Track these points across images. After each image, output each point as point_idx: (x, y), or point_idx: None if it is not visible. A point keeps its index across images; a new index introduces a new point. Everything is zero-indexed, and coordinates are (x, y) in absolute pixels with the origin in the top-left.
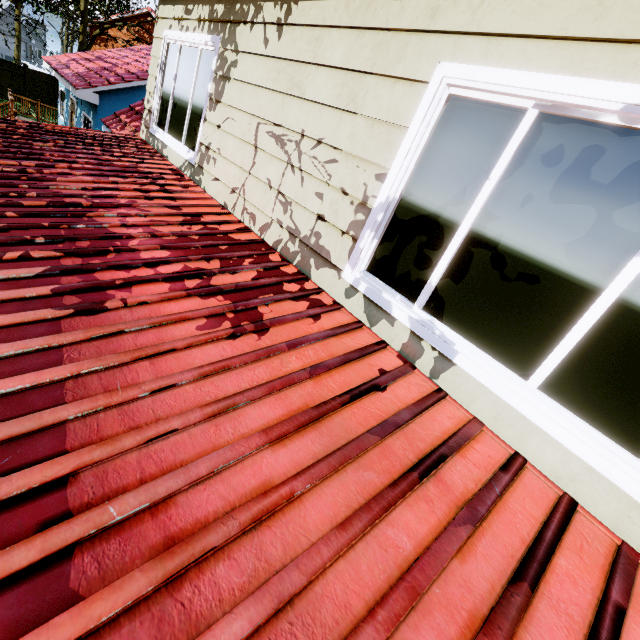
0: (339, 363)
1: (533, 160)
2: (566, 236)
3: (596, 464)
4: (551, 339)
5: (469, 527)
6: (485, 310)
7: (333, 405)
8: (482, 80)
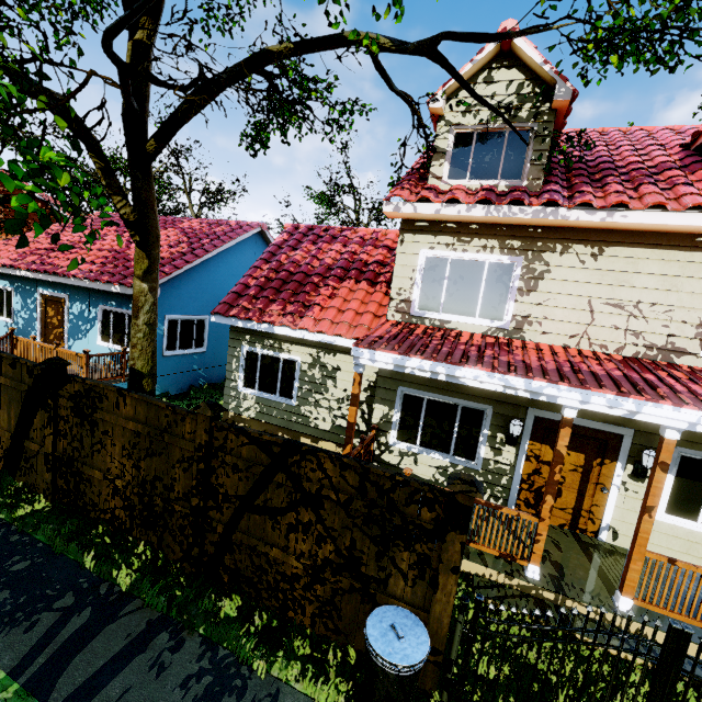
0: None
1: None
2: None
3: None
4: None
5: None
6: None
7: None
8: None
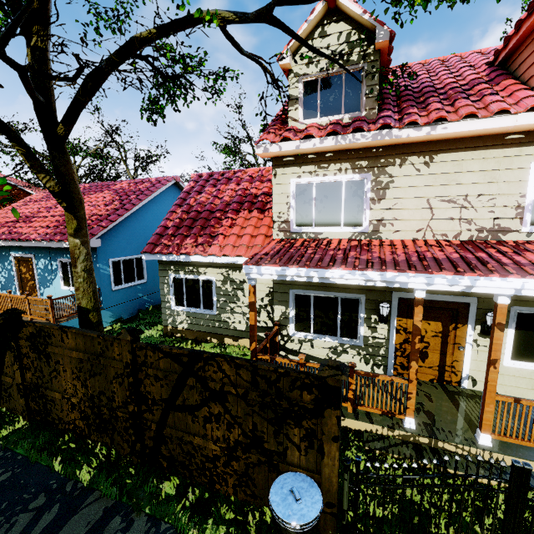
0: None
1: None
2: None
3: None
4: None
5: None
6: None
7: None
8: None
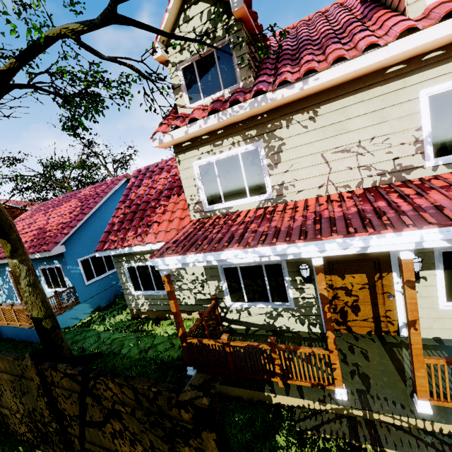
0: None
1: None
2: None
3: None
4: None
5: None
6: None
7: None
8: (441, 88)
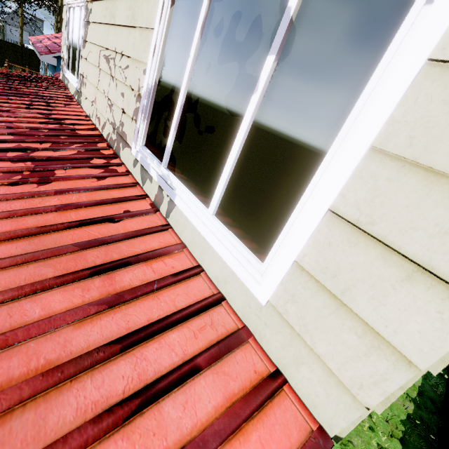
0: (91, 204)
1: (210, 35)
2: (225, 90)
3: (234, 267)
4: (220, 174)
5: (103, 307)
6: (192, 160)
7: (58, 227)
8: None
